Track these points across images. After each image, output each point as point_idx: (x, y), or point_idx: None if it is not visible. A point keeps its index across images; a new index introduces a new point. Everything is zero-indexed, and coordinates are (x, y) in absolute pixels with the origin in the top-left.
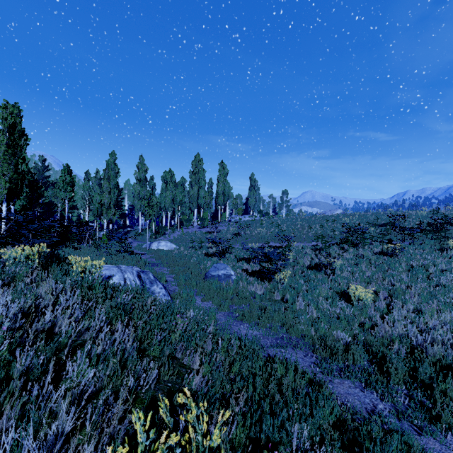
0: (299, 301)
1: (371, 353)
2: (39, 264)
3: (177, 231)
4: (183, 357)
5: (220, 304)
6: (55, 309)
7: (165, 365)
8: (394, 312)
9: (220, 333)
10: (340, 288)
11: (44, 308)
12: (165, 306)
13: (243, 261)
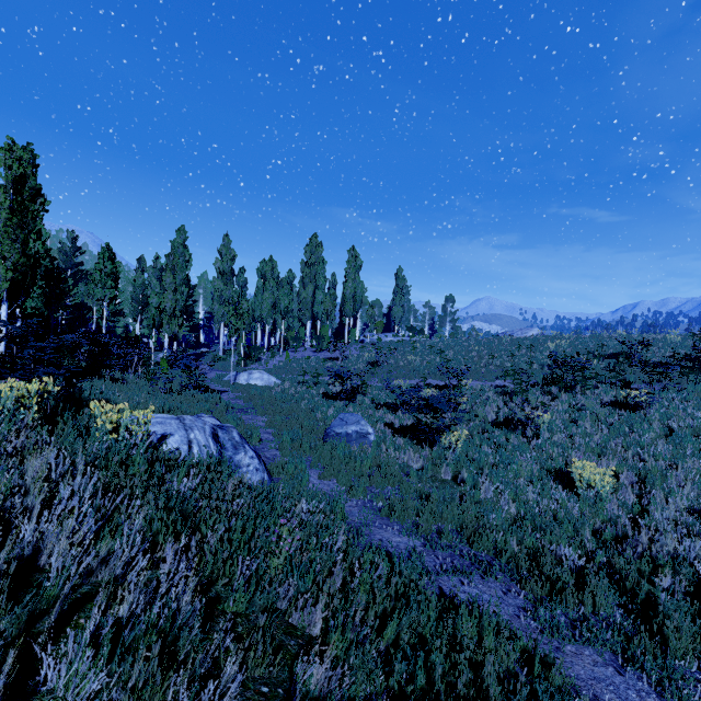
0: (484, 484)
1: (623, 591)
2: (40, 413)
3: (279, 356)
4: (291, 610)
5: (350, 485)
6: (42, 519)
7: (258, 646)
8: (655, 513)
9: (356, 550)
10: (552, 463)
11: (17, 520)
12: (259, 498)
13: (385, 409)
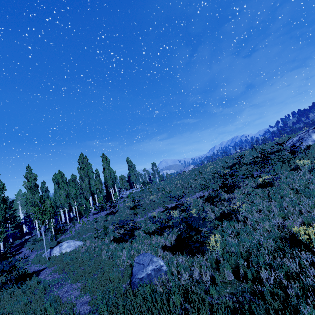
0: (263, 275)
1: None
2: None
3: (77, 223)
4: None
5: None
6: None
7: None
8: None
9: None
10: (275, 234)
11: None
12: None
13: (155, 235)
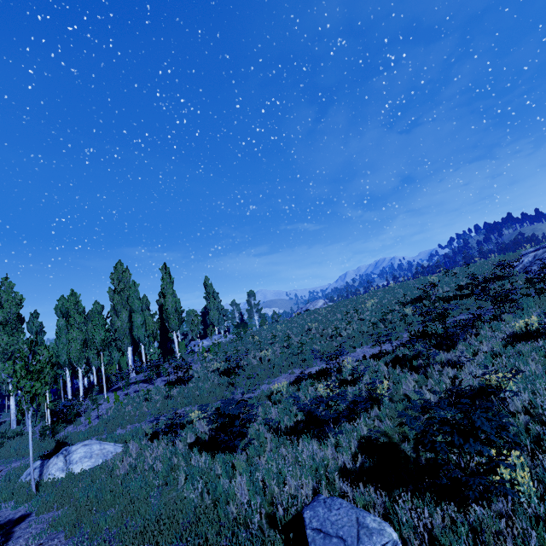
0: None
1: None
2: None
3: (103, 401)
4: None
5: None
6: None
7: None
8: None
9: None
10: None
11: None
12: None
13: (305, 438)
